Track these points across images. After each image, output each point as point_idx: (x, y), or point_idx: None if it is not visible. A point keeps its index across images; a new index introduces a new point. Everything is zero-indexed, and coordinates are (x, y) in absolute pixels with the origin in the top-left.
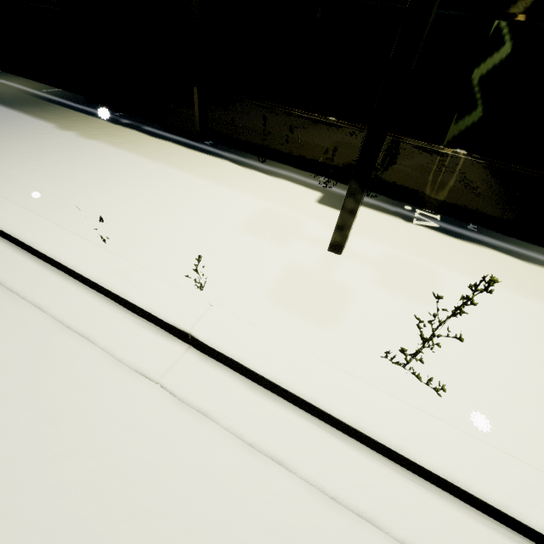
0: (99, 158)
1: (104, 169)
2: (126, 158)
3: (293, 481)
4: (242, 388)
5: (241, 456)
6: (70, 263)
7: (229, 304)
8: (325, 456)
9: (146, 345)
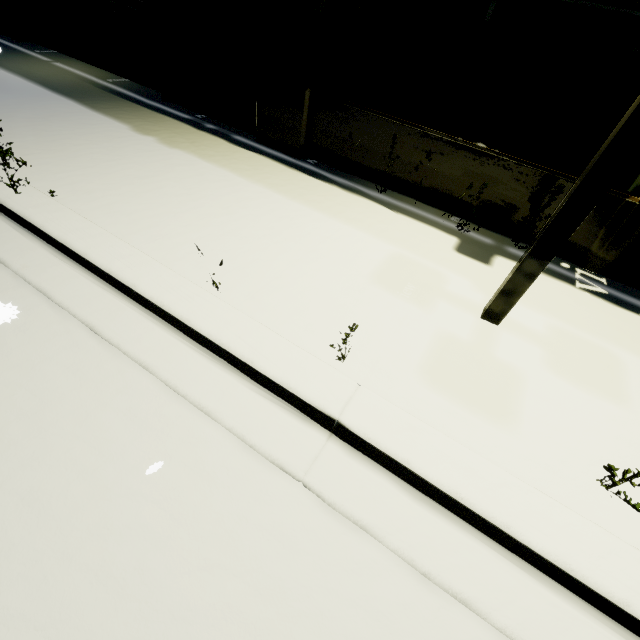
0: (188, 174)
1: (197, 189)
2: (220, 176)
3: (482, 628)
4: (403, 496)
5: (413, 588)
6: (183, 315)
7: (379, 384)
8: (520, 600)
9: (280, 429)
